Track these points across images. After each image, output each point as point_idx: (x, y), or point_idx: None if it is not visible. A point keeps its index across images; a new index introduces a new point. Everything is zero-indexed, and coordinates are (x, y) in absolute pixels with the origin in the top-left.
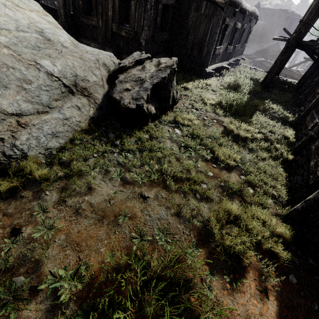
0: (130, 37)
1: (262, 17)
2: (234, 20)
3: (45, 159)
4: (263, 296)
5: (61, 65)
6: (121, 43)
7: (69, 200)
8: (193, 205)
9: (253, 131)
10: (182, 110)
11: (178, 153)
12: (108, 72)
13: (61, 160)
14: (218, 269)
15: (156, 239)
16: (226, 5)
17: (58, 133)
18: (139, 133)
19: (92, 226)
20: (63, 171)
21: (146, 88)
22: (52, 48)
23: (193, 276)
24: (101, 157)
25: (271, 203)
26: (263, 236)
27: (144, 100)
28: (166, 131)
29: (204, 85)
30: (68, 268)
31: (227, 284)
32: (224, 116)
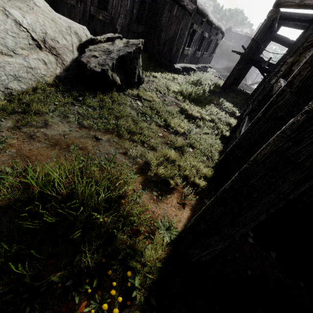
0: (107, 21)
1: (232, 40)
2: (201, 28)
3: (4, 97)
4: (181, 207)
5: (31, 19)
6: (98, 26)
7: (24, 128)
8: (140, 150)
9: (203, 114)
10: (146, 90)
11: (135, 116)
12: (79, 41)
13: (20, 100)
14: (150, 189)
15: (101, 165)
16: (193, 11)
17: (20, 77)
18: (102, 96)
19: (44, 148)
20: (21, 106)
21: (112, 58)
22: (23, 3)
23: (128, 190)
24: (62, 106)
25: (205, 159)
26: (190, 171)
27: (109, 67)
28: (128, 101)
29: (171, 78)
30: (15, 168)
31: (154, 197)
32: (183, 102)
